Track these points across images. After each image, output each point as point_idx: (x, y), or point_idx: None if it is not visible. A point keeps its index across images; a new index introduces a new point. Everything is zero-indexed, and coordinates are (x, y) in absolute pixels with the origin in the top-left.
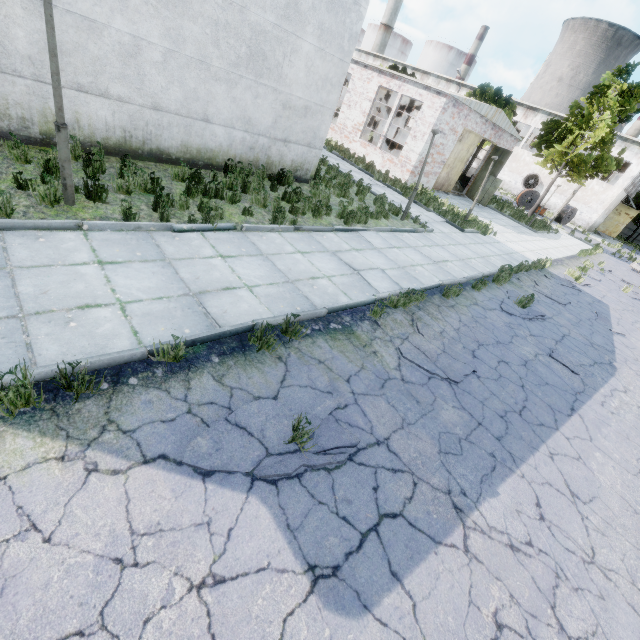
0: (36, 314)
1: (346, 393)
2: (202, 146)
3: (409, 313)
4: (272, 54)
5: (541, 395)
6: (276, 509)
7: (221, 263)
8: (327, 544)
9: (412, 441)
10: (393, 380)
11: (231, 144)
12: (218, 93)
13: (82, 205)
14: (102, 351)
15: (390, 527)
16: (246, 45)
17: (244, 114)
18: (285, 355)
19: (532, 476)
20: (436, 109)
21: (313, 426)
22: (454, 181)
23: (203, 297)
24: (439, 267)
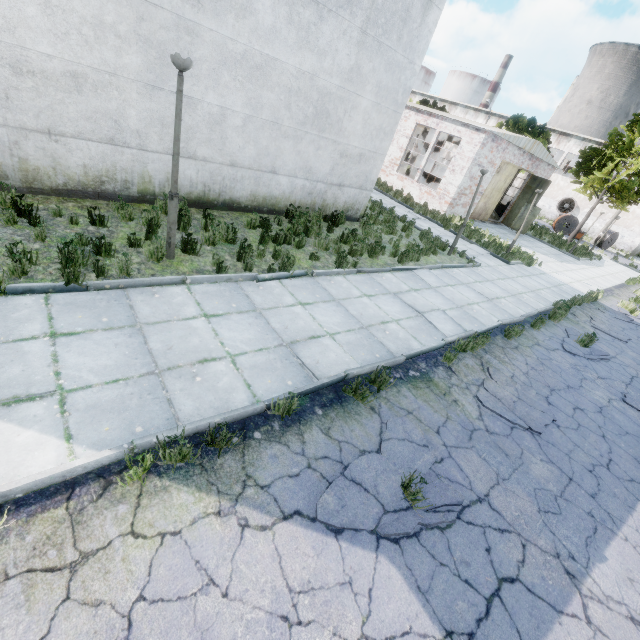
0: (168, 370)
1: (439, 446)
2: (268, 194)
3: (477, 357)
4: (334, 111)
5: (624, 446)
6: (404, 570)
7: (302, 311)
8: (457, 609)
9: (511, 498)
10: (478, 431)
11: (292, 191)
12: (285, 148)
13: (180, 259)
14: (226, 405)
15: (511, 593)
16: (313, 106)
17: (306, 164)
18: (377, 406)
19: (635, 539)
20: (475, 144)
21: (417, 481)
22: (491, 210)
23: (295, 347)
24: (494, 305)
